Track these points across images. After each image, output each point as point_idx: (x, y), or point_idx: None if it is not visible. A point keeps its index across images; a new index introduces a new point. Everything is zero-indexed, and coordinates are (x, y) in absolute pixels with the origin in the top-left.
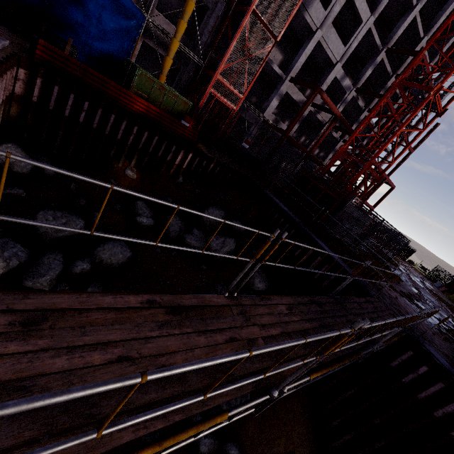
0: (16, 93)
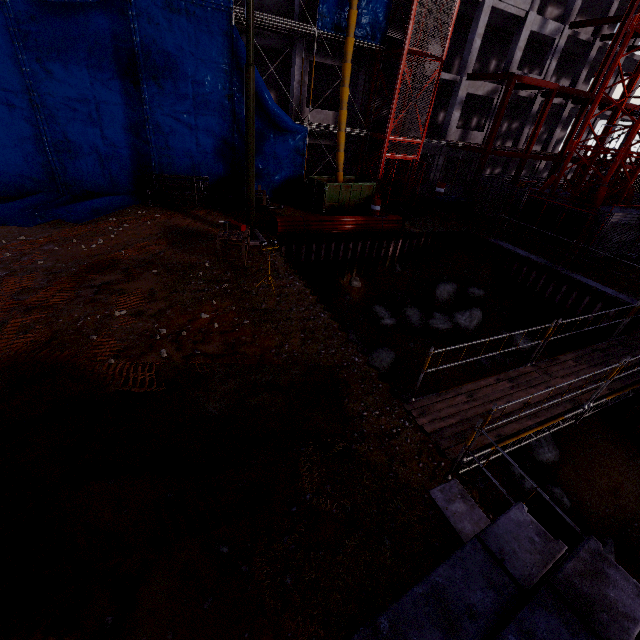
0: None
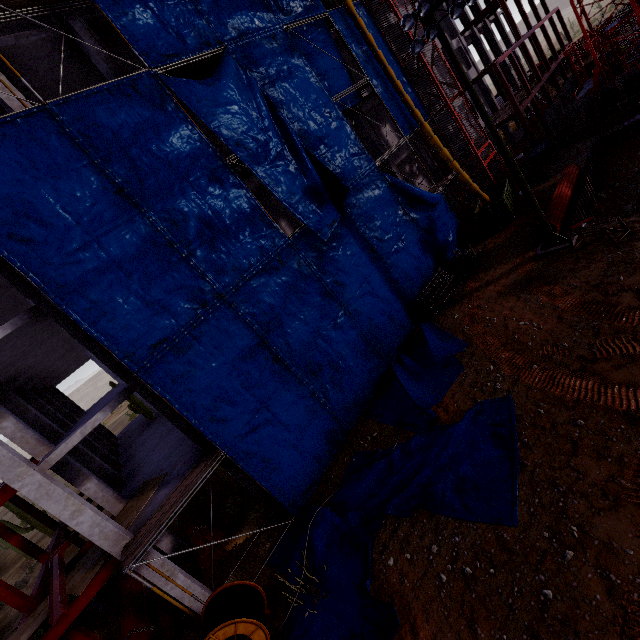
0: None
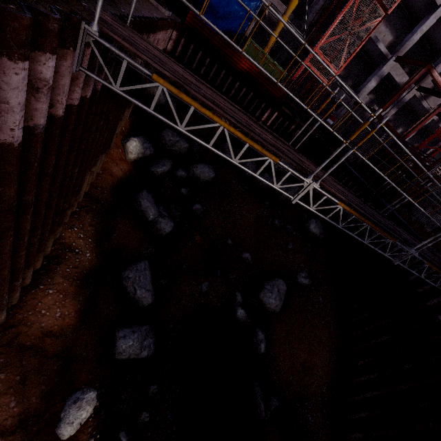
0: (167, 49)
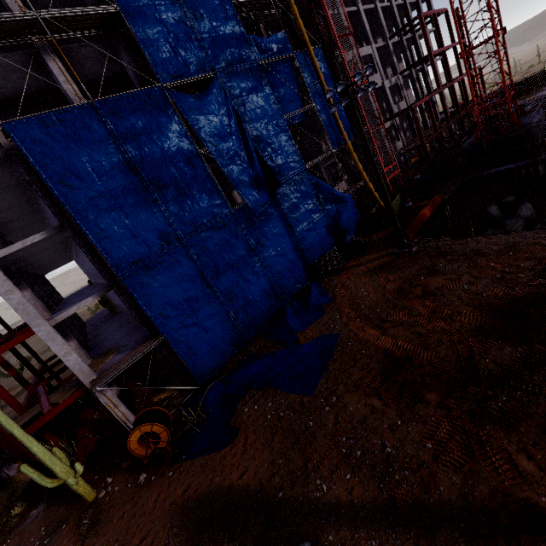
0: None
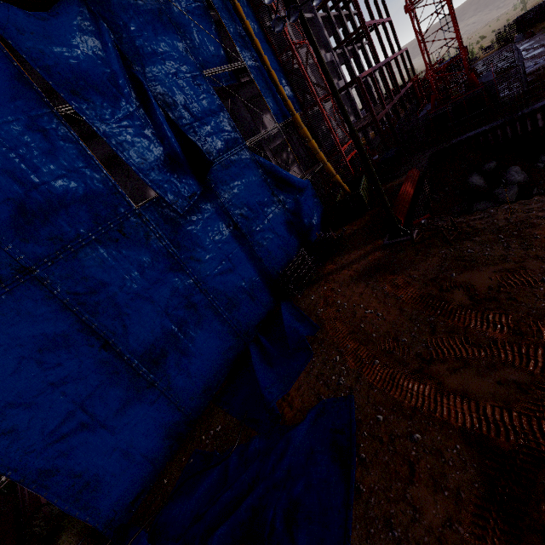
0: None
